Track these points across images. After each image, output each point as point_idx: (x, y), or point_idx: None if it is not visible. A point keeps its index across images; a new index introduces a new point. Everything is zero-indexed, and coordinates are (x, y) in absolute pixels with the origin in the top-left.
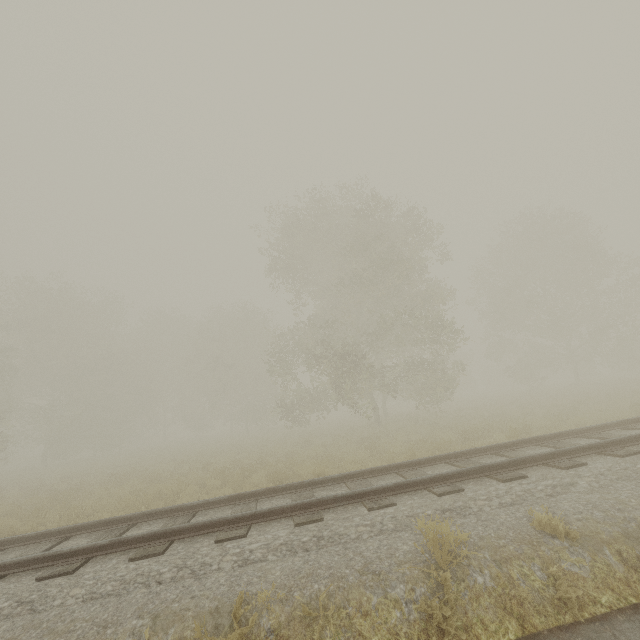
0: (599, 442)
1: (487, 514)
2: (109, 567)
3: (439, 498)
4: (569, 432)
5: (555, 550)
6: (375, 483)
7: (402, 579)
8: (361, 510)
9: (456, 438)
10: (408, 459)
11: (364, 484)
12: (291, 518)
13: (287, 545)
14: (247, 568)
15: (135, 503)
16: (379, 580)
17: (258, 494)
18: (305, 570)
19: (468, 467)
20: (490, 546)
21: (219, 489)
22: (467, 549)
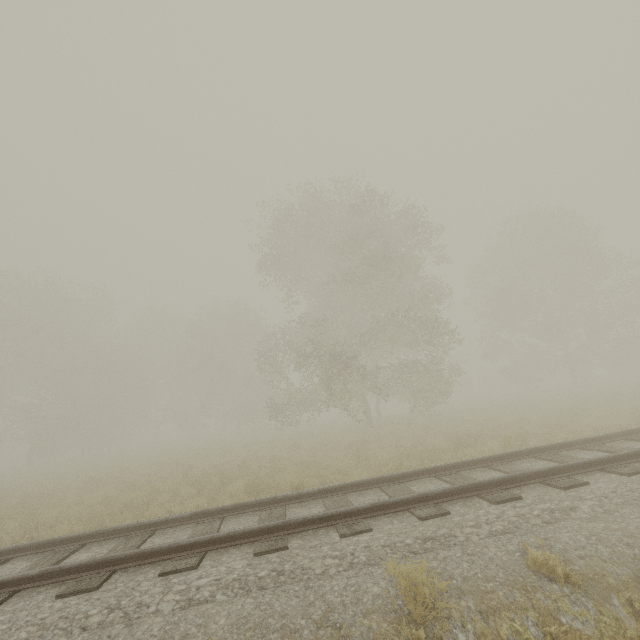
0: (602, 457)
1: (474, 545)
2: (32, 605)
3: (421, 523)
4: (568, 443)
5: (553, 598)
6: (354, 500)
7: (367, 636)
8: (332, 536)
9: (448, 445)
10: (395, 469)
11: (341, 501)
12: (253, 544)
13: (240, 581)
14: (189, 612)
15: (100, 514)
16: (339, 636)
17: (225, 511)
18: (254, 618)
19: (456, 485)
20: (475, 591)
21: (195, 498)
22: (448, 595)
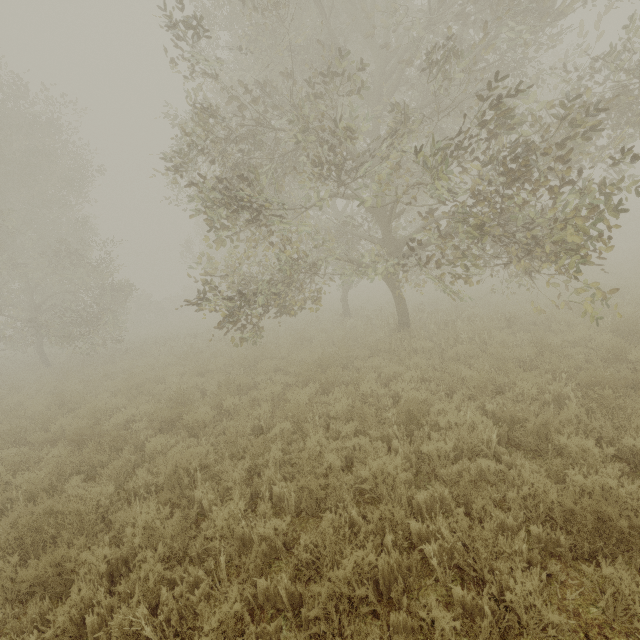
0: None
1: None
2: None
3: None
4: None
5: None
6: None
7: None
8: None
9: None
10: None
11: None
12: None
13: None
14: None
15: None
16: None
17: None
18: None
19: None
20: None
21: None
22: None
